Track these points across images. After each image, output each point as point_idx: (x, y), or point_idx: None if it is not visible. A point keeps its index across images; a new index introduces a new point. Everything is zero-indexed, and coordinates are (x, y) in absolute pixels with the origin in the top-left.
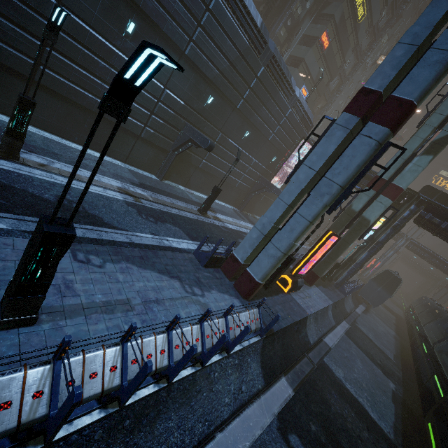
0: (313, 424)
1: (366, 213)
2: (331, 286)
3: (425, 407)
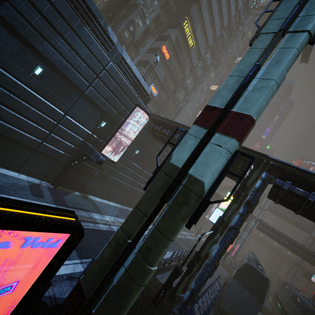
0: None
1: (195, 167)
2: (171, 313)
3: None
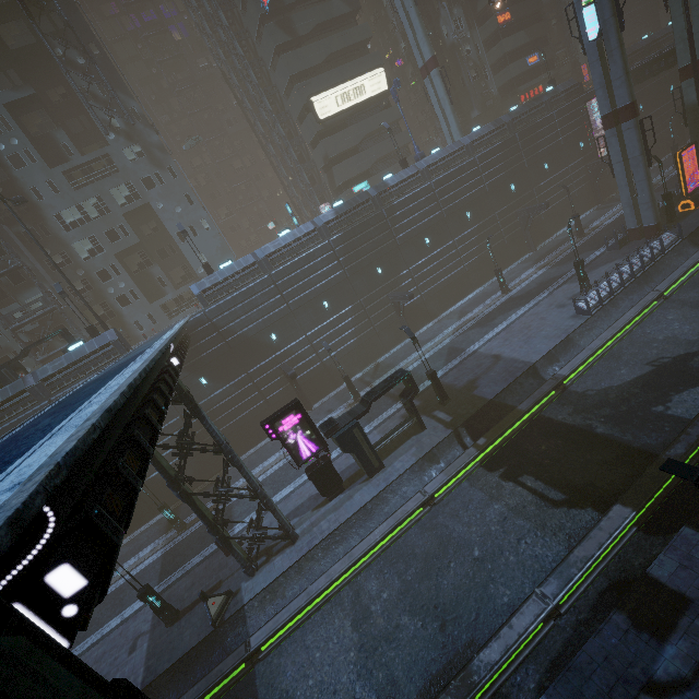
0: None
1: None
2: None
3: None
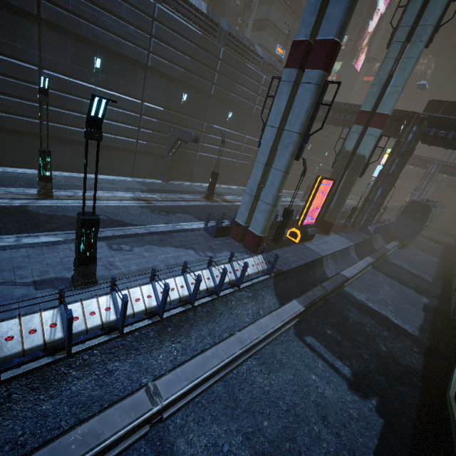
0: (329, 330)
1: (359, 149)
2: (354, 231)
3: (452, 306)
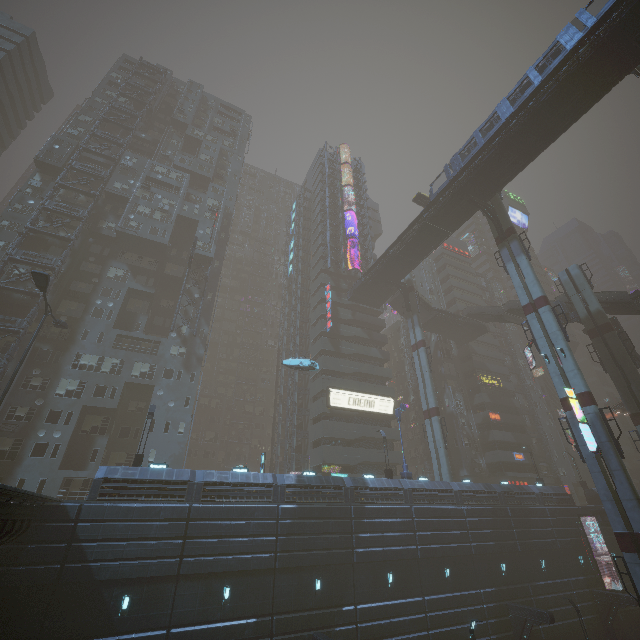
0: None
1: None
2: None
3: None
